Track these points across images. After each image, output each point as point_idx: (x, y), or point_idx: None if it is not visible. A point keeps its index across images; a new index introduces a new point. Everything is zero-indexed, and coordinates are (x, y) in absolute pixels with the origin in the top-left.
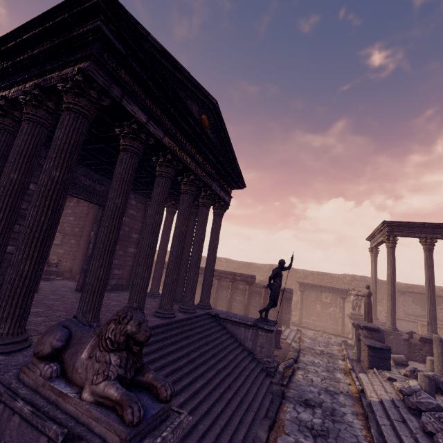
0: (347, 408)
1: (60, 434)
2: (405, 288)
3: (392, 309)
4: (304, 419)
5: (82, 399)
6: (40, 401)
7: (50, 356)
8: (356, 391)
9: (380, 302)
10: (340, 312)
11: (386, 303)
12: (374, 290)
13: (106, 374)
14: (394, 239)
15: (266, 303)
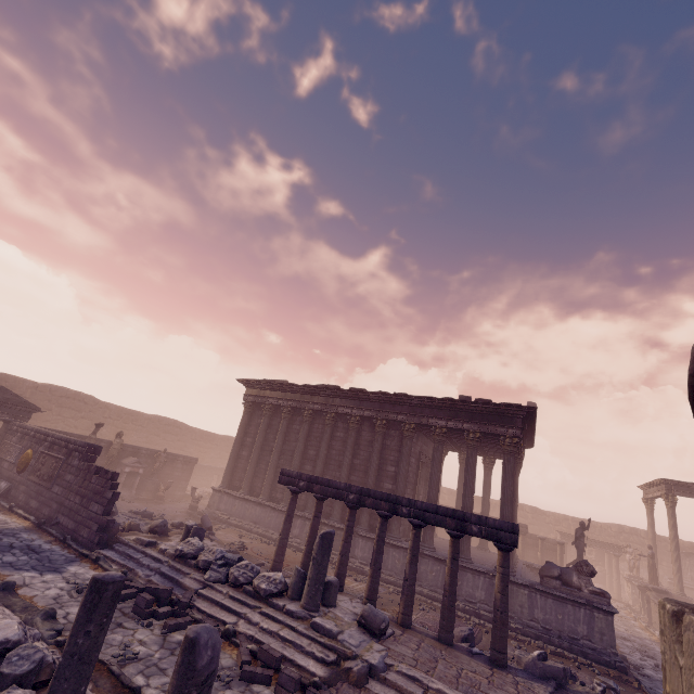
0: (655, 646)
1: (584, 601)
2: (690, 549)
3: (678, 573)
4: (628, 644)
5: (584, 592)
6: (564, 592)
7: (556, 577)
8: (657, 639)
9: (659, 564)
10: (615, 573)
11: (667, 566)
12: (654, 549)
13: (590, 584)
14: (674, 498)
15: (543, 556)
